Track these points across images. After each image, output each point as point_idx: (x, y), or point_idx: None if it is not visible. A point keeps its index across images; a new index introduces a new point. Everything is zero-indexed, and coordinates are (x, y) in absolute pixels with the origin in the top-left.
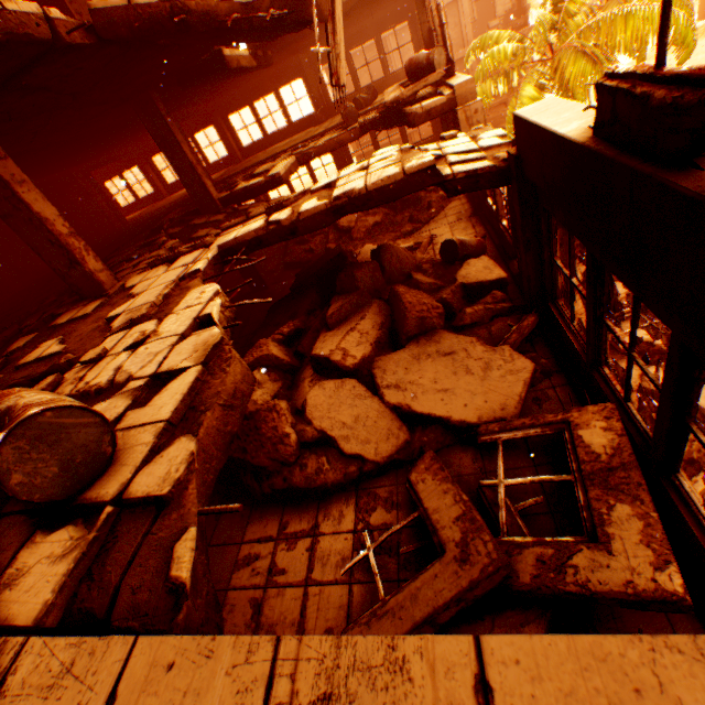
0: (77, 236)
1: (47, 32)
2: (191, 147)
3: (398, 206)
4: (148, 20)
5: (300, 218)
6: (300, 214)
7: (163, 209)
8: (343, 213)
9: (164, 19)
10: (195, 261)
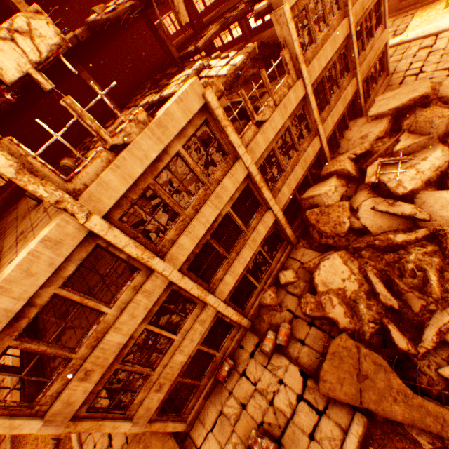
0: (107, 96)
1: (76, 42)
2: (191, 2)
3: (265, 64)
4: (101, 25)
5: (153, 103)
6: (152, 101)
7: (178, 46)
8: (163, 103)
9: (105, 24)
10: (129, 114)
